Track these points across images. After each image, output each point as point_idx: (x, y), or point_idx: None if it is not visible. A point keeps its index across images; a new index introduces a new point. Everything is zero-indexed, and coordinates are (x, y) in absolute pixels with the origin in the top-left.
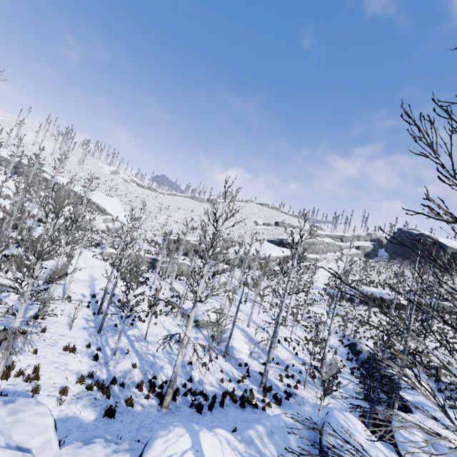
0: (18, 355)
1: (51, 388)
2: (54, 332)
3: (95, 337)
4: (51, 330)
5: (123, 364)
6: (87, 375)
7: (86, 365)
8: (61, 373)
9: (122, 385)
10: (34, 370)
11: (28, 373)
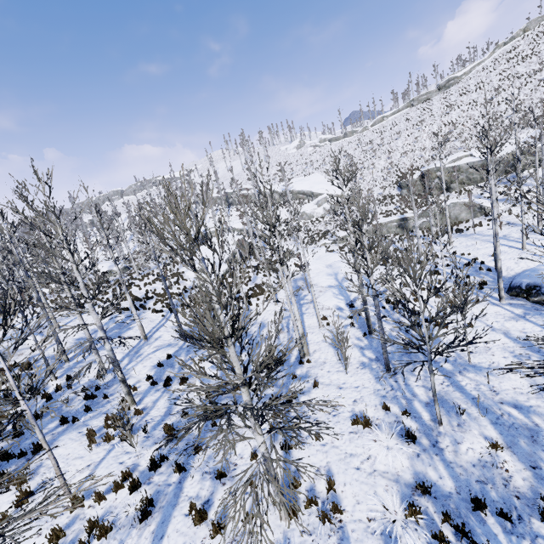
0: (299, 449)
1: (369, 539)
2: (328, 383)
3: (386, 381)
4: (324, 381)
5: (467, 444)
6: (415, 486)
7: (401, 459)
8: (369, 485)
9: (504, 517)
10: (328, 488)
11: (322, 490)
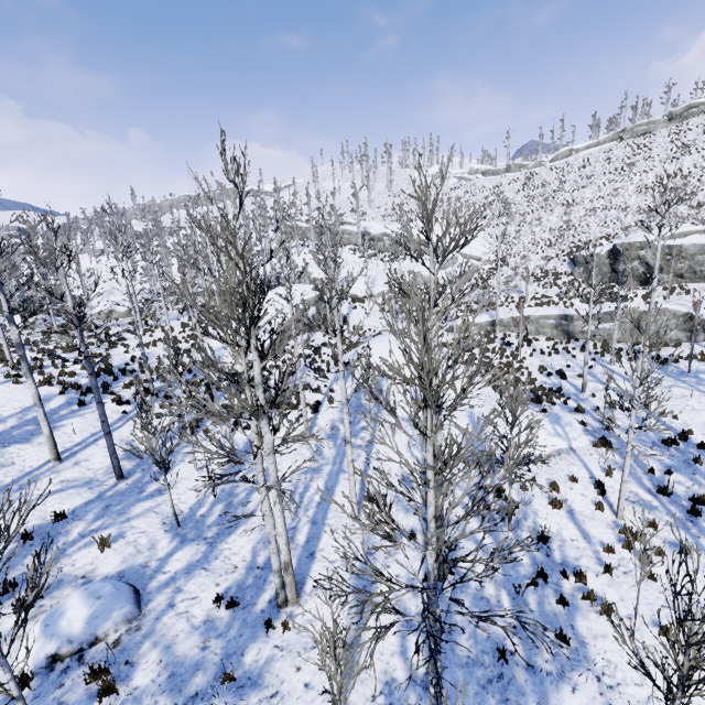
0: None
1: None
2: None
3: None
4: None
5: None
6: None
7: None
8: None
9: None
10: None
11: None
